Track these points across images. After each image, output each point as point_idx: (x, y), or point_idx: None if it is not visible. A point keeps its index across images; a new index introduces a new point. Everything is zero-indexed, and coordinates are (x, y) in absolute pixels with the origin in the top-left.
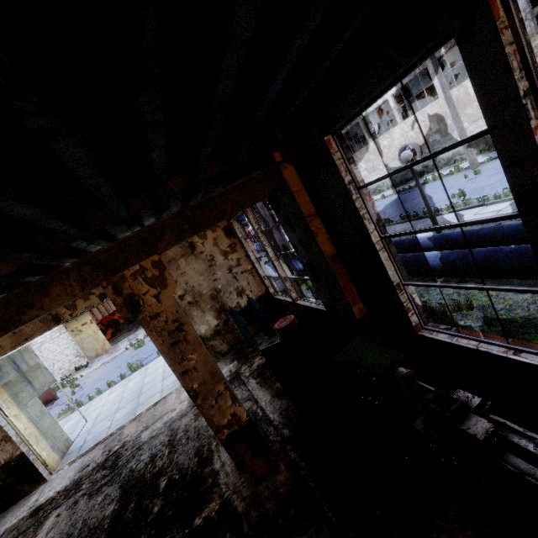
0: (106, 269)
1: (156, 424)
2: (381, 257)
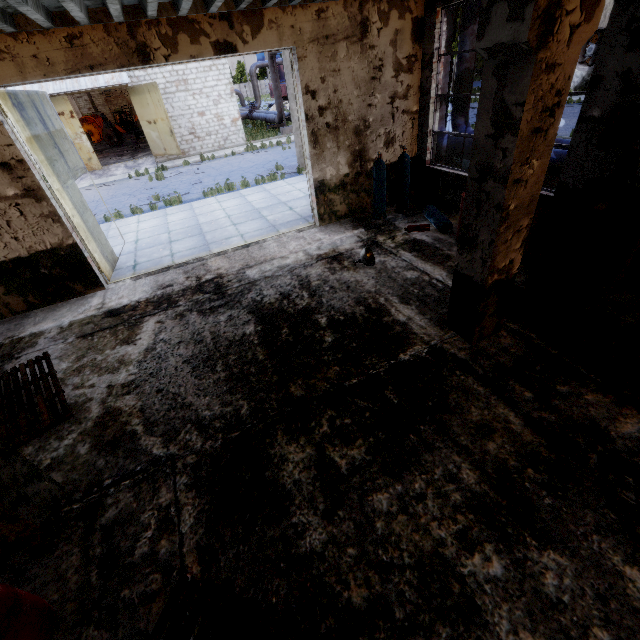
0: None
1: (264, 266)
2: None
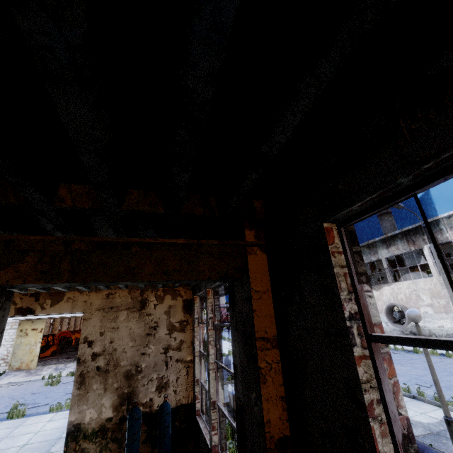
0: None
1: None
2: None
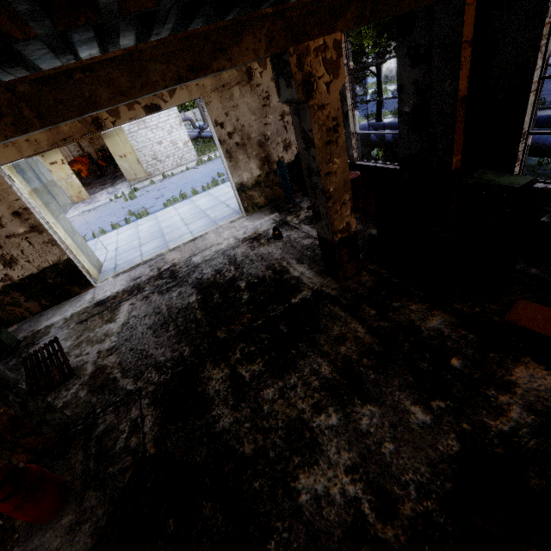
0: (291, 33)
1: (205, 252)
2: (529, 100)
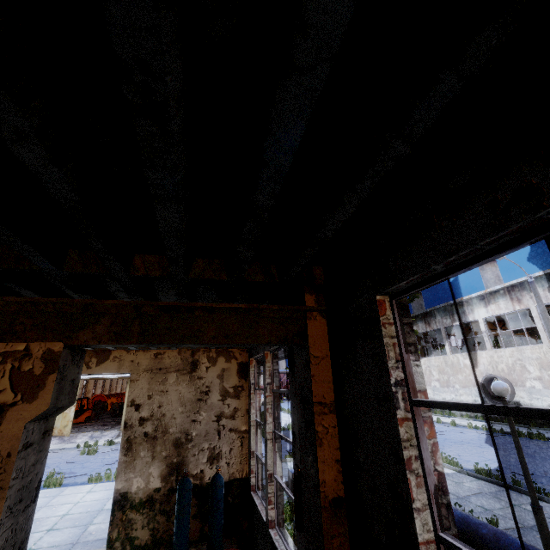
0: None
1: None
2: None
